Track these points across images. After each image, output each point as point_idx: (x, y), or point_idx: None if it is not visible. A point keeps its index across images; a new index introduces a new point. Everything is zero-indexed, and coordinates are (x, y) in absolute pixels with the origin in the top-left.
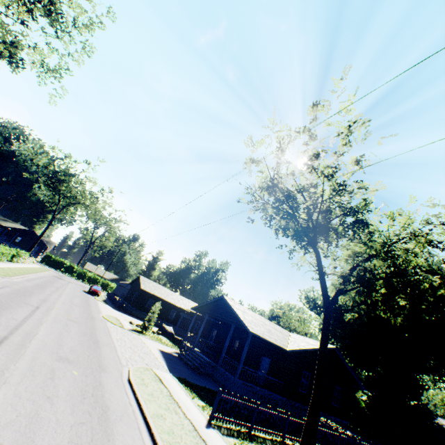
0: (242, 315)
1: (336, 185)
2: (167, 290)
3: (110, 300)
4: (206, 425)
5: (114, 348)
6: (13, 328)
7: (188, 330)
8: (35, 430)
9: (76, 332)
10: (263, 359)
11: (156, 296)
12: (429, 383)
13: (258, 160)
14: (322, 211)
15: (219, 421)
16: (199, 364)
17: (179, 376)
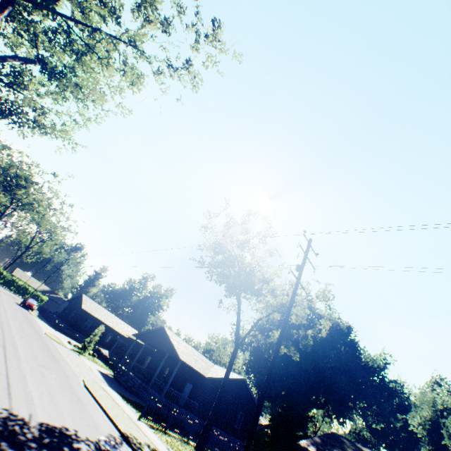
0: (177, 345)
1: (257, 262)
2: (108, 313)
3: (43, 316)
4: (137, 419)
5: (67, 362)
6: (3, 339)
7: (126, 354)
8: (54, 398)
9: (38, 346)
10: (187, 385)
11: (96, 317)
12: (320, 418)
13: (211, 229)
14: (246, 276)
15: (146, 420)
16: (132, 385)
17: (117, 391)
